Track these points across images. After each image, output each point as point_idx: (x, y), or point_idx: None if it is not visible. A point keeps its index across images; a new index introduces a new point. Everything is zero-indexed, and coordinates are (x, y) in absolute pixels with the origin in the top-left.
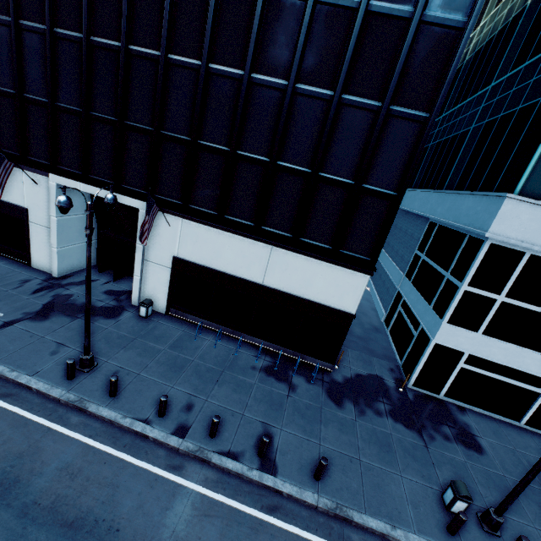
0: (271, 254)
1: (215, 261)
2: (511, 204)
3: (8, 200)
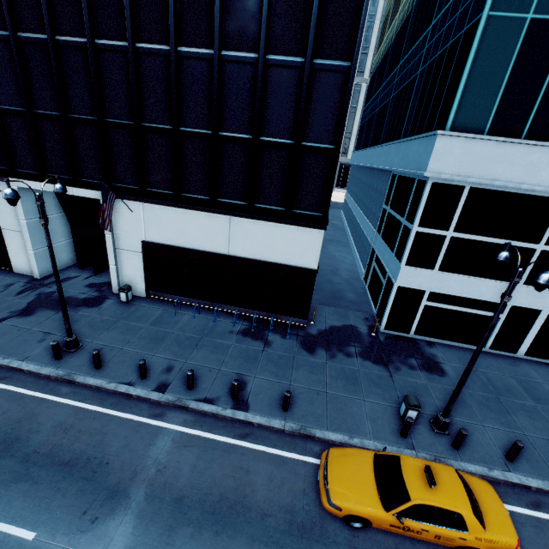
0: (231, 224)
1: (181, 239)
2: (443, 140)
3: None
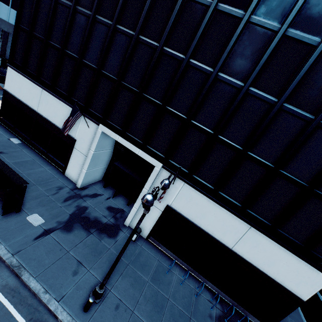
0: (248, 231)
1: (199, 219)
2: None
3: None
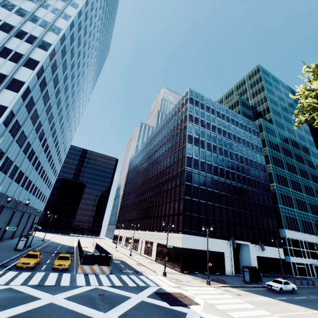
0: (270, 248)
1: (263, 254)
2: (285, 230)
3: (219, 251)
